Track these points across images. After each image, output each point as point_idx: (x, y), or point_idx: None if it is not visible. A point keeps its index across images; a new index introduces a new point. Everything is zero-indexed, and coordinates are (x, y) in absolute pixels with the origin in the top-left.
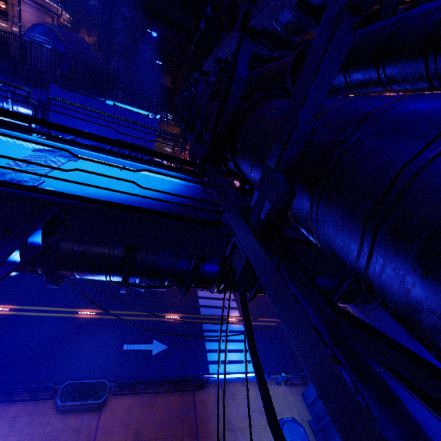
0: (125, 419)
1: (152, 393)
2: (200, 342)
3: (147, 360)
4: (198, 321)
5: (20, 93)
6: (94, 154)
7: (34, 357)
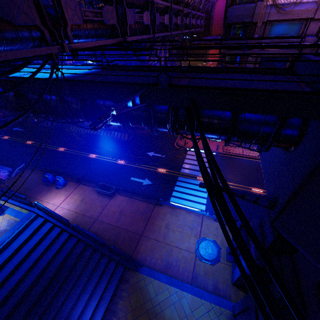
0: (119, 204)
1: (134, 198)
2: (172, 185)
3: (139, 186)
4: (176, 175)
5: (86, 53)
6: (60, 67)
7: (97, 174)
